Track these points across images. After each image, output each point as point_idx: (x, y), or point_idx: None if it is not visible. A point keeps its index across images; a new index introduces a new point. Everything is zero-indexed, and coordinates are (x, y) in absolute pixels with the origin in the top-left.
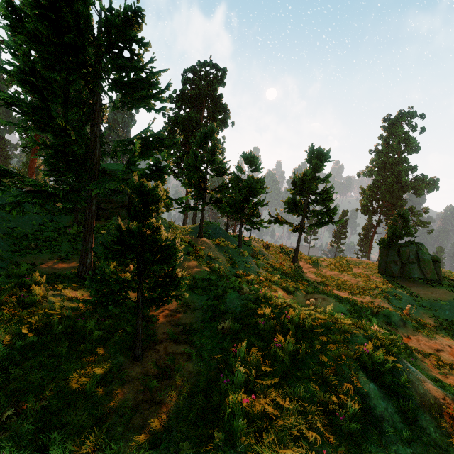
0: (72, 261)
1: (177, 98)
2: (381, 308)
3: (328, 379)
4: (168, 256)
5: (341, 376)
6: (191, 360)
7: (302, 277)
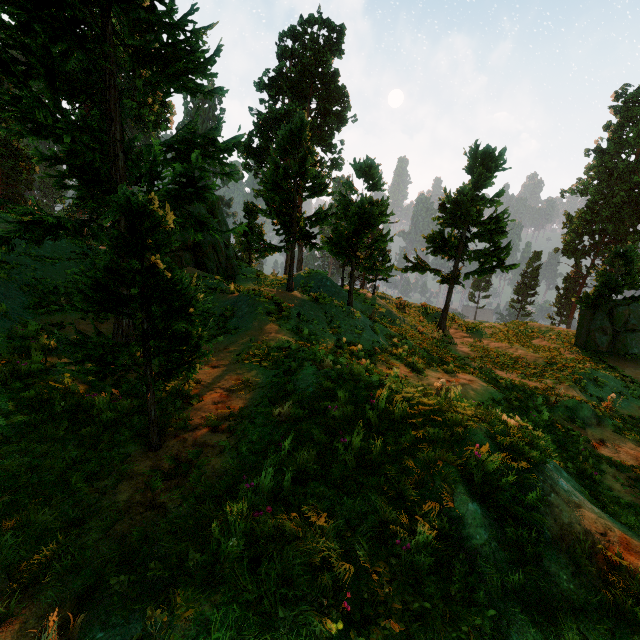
0: (112, 322)
1: (270, 83)
2: (563, 398)
3: (404, 493)
4: (181, 309)
5: (428, 489)
6: (223, 455)
7: (448, 349)
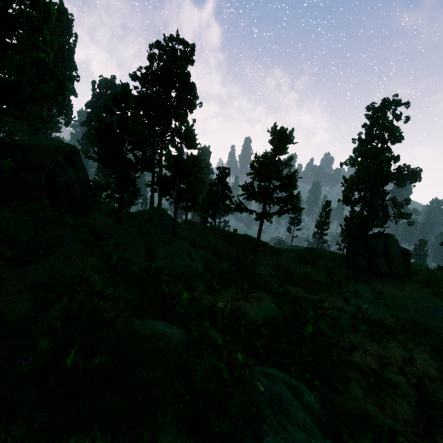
0: None
1: (142, 76)
2: (327, 310)
3: None
4: None
5: None
6: None
7: (255, 269)
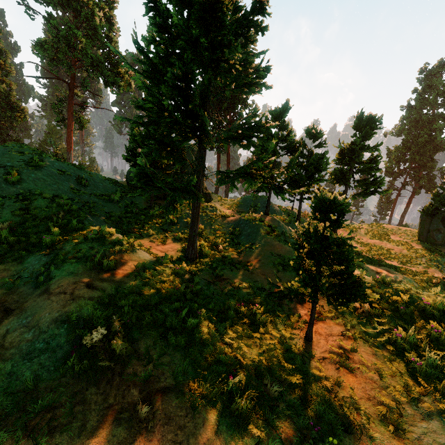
0: (169, 243)
1: None
2: (443, 279)
3: None
4: (344, 257)
5: None
6: (356, 341)
7: None
